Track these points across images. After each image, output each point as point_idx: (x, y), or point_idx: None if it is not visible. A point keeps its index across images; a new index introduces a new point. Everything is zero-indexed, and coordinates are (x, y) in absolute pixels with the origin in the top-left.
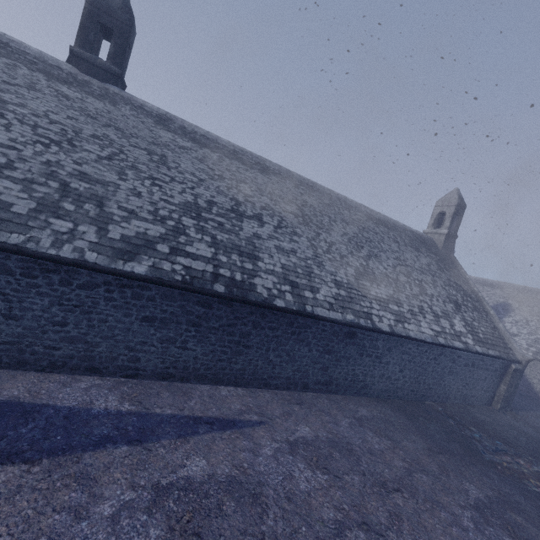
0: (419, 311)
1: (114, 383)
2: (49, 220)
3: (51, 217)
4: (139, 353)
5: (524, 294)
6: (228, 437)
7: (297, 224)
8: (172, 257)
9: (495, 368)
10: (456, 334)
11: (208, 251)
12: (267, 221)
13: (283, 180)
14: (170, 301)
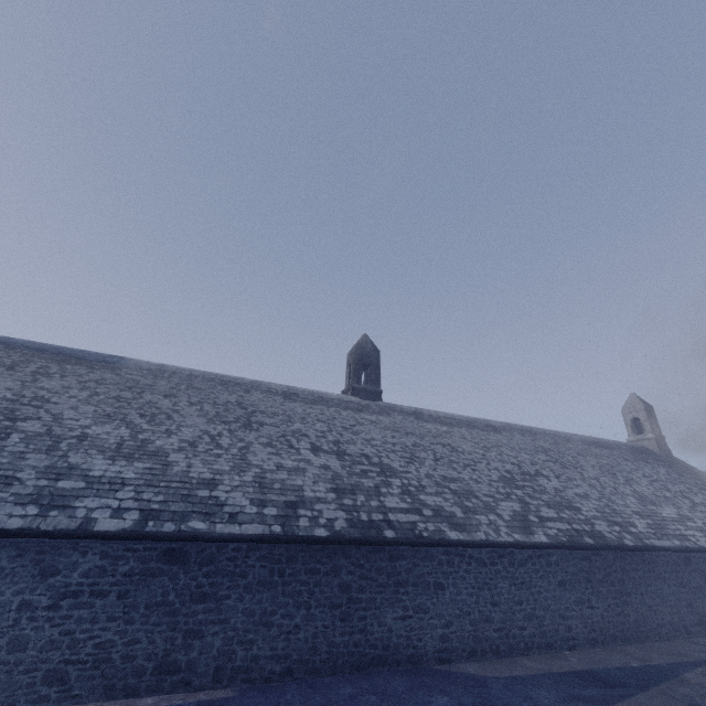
0: None
1: (572, 654)
2: (475, 517)
3: (473, 514)
4: (568, 620)
5: None
6: (705, 671)
7: (562, 470)
8: (544, 524)
9: None
10: None
11: (552, 512)
12: (547, 474)
13: (512, 434)
14: (567, 562)
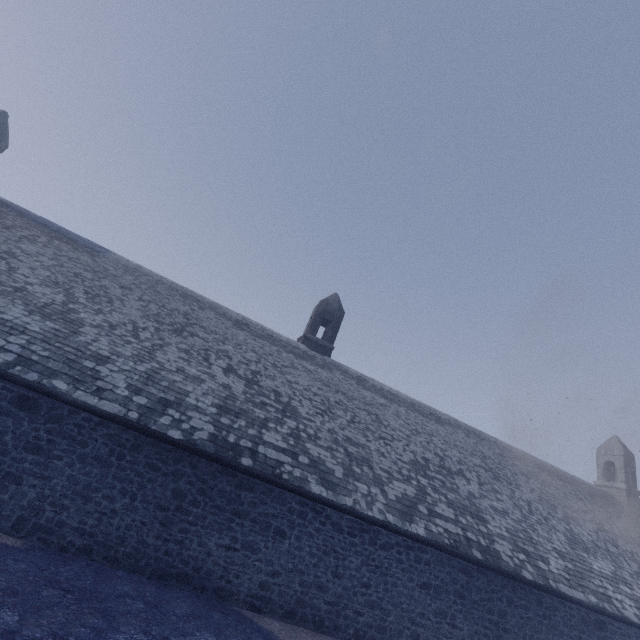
0: None
1: None
2: (355, 483)
3: (354, 480)
4: (418, 627)
5: None
6: None
7: (491, 480)
8: (432, 519)
9: None
10: None
11: (450, 512)
12: (470, 477)
13: (456, 430)
14: (441, 566)
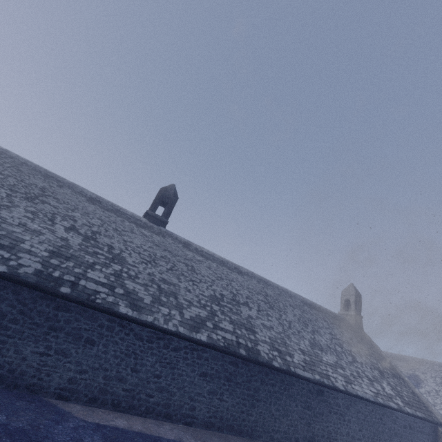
0: (358, 375)
1: (182, 428)
2: (159, 307)
3: (159, 305)
4: (196, 402)
5: (424, 365)
6: None
7: (267, 308)
8: (215, 330)
9: (427, 431)
10: (388, 396)
11: (230, 327)
12: (252, 306)
13: (251, 279)
14: (216, 361)
